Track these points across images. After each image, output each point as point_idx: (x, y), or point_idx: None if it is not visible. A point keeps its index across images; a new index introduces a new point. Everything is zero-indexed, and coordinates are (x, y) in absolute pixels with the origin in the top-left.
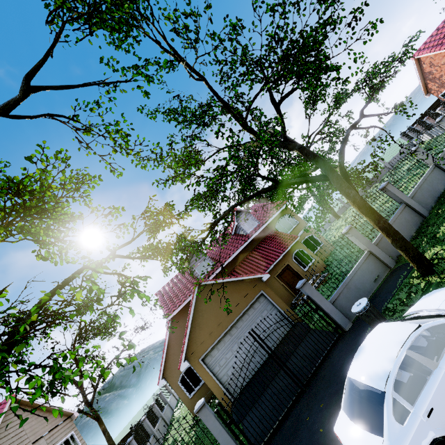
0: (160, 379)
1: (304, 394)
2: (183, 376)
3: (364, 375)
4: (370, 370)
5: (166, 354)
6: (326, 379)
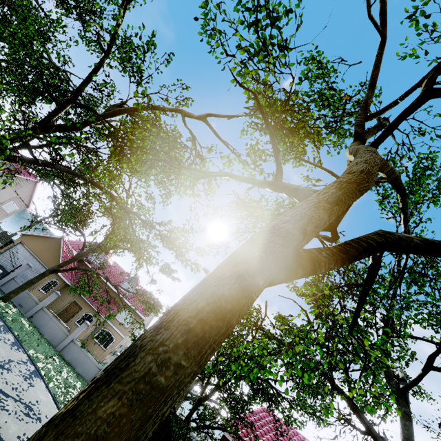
0: None
1: None
2: None
3: None
4: None
5: None
6: None
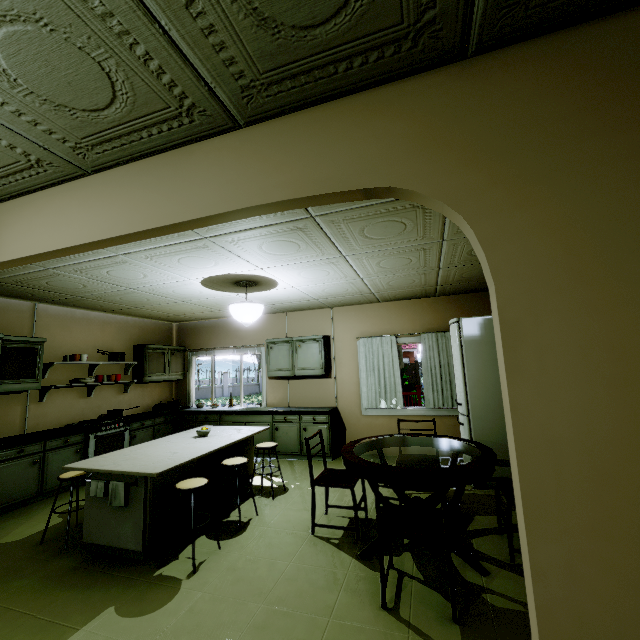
0: None
1: None
2: None
3: None
4: None
5: None
6: None
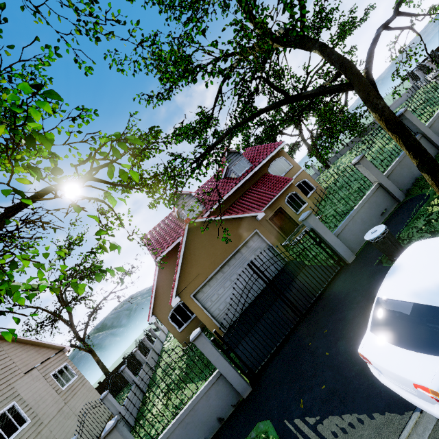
0: (150, 316)
1: (303, 323)
2: (173, 313)
3: (406, 292)
4: (416, 287)
5: (155, 294)
6: (328, 308)
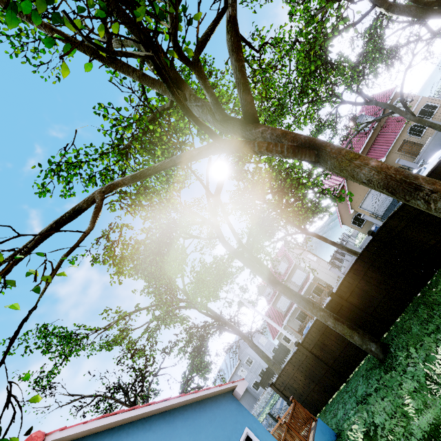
0: (341, 225)
1: None
2: (353, 221)
3: None
4: None
5: (339, 215)
6: None
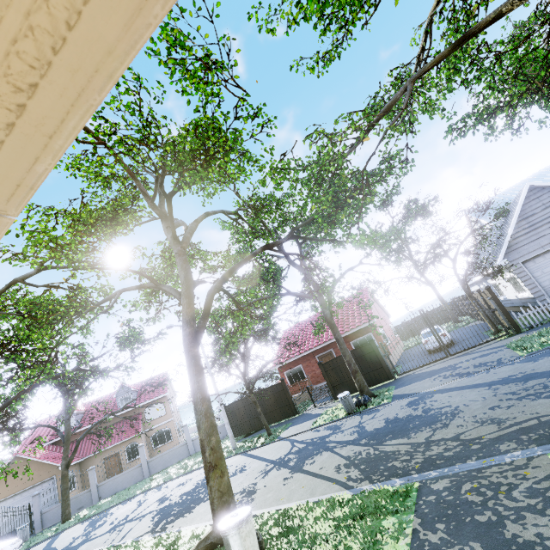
0: None
1: None
2: None
3: None
4: None
5: None
6: None
